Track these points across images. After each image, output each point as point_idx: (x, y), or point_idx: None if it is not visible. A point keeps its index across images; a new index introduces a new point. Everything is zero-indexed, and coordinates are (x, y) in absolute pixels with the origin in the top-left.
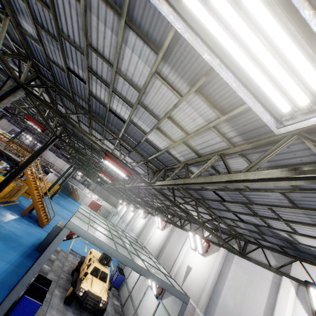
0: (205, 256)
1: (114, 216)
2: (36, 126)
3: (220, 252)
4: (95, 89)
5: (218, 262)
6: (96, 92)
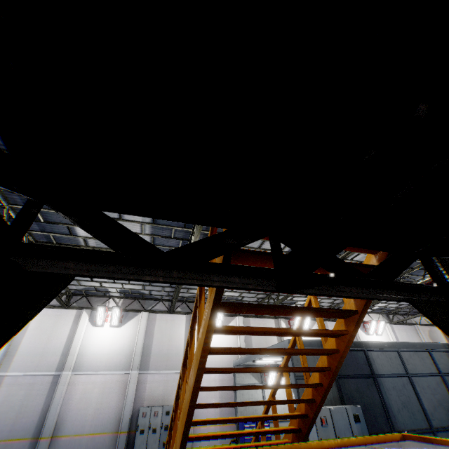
0: None
1: None
2: None
3: None
4: None
5: None
6: None
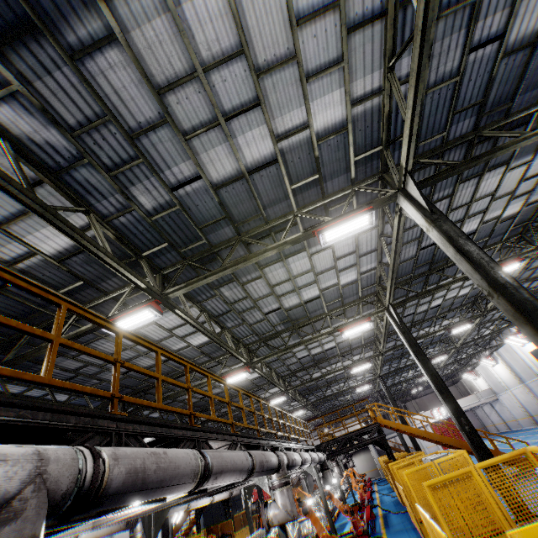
0: None
1: (495, 404)
2: (361, 324)
3: None
4: (518, 23)
5: None
6: (516, 32)
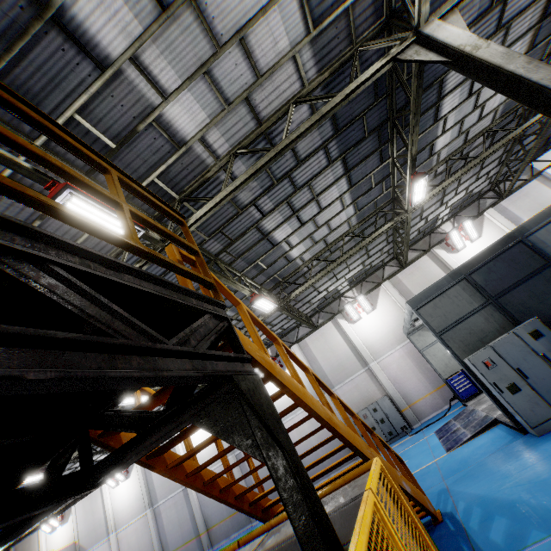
0: (480, 235)
1: None
2: None
3: (492, 213)
4: None
5: (503, 218)
6: None
